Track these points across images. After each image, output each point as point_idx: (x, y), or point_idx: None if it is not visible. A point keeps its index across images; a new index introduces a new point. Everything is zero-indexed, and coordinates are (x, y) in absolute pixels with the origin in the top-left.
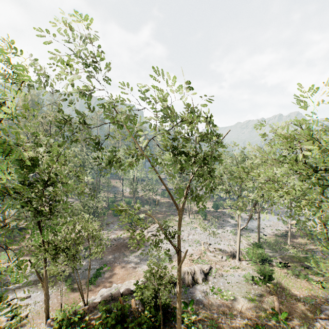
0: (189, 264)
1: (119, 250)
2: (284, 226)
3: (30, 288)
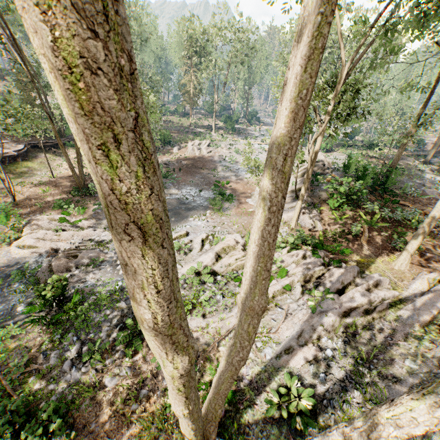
0: None
1: (193, 172)
2: None
3: None
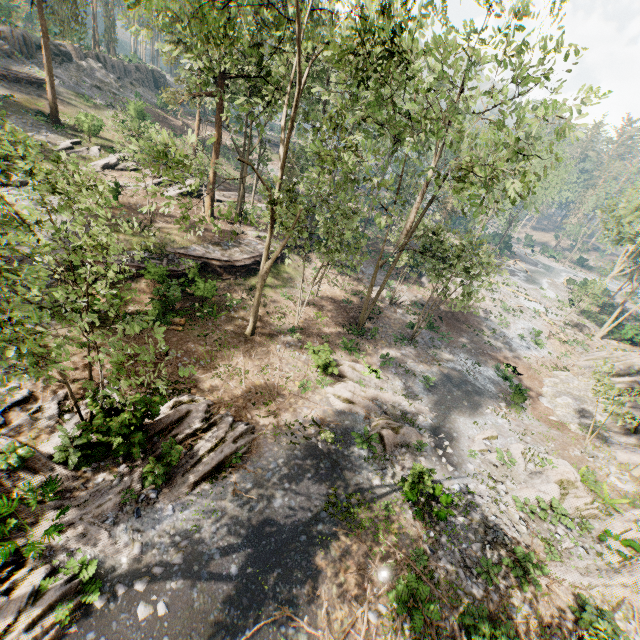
0: (566, 348)
1: (457, 327)
2: (563, 286)
3: (459, 416)
